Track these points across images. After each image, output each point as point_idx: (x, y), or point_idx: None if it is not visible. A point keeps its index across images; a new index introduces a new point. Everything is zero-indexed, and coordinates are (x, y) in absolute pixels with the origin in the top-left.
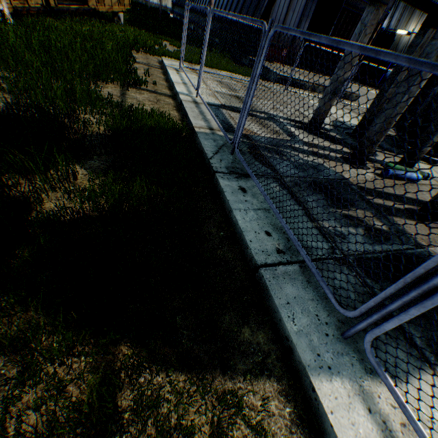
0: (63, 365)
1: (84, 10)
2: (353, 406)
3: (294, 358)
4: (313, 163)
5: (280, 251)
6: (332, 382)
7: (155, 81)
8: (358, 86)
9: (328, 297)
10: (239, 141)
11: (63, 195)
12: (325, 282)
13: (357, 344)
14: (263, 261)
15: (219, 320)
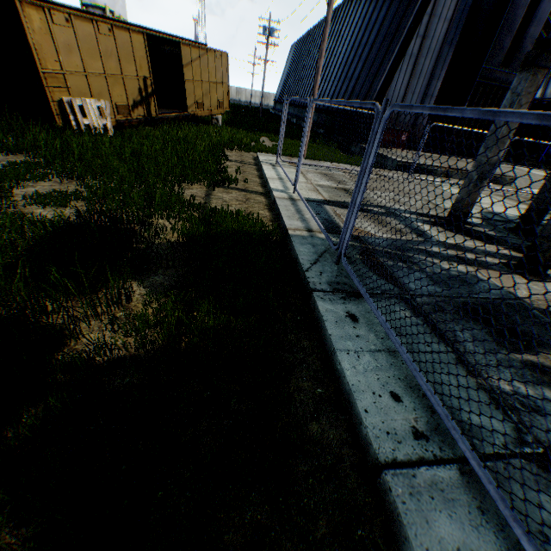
0: None
1: (183, 116)
2: None
3: None
4: (460, 273)
5: (420, 434)
6: None
7: (246, 178)
8: (510, 166)
9: None
10: (346, 247)
11: (108, 324)
12: (520, 522)
13: None
14: (390, 453)
15: None
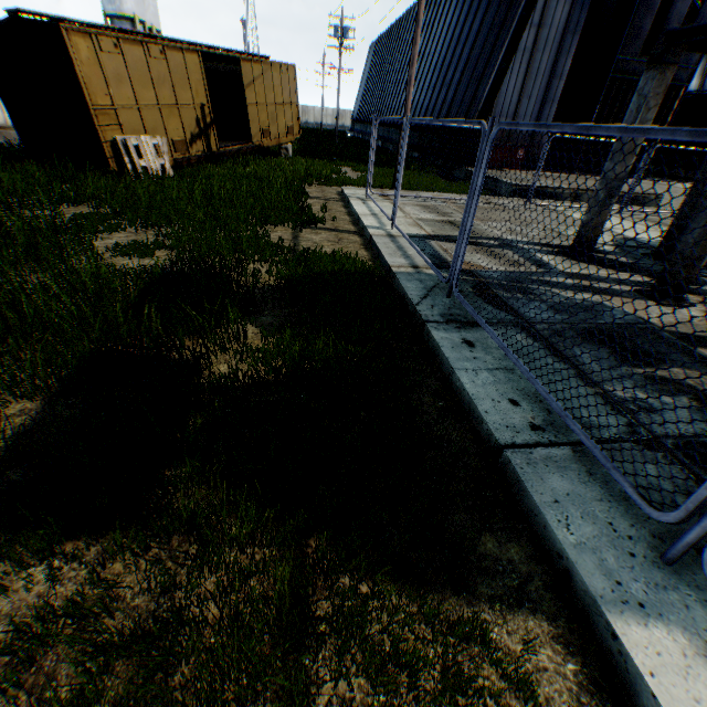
0: (242, 555)
1: (247, 148)
2: (694, 672)
3: (574, 586)
4: (584, 302)
5: (537, 427)
6: (647, 628)
7: (334, 216)
8: (658, 183)
9: (628, 498)
10: (458, 277)
11: (232, 357)
12: (618, 470)
13: (694, 576)
14: (509, 439)
15: (445, 521)
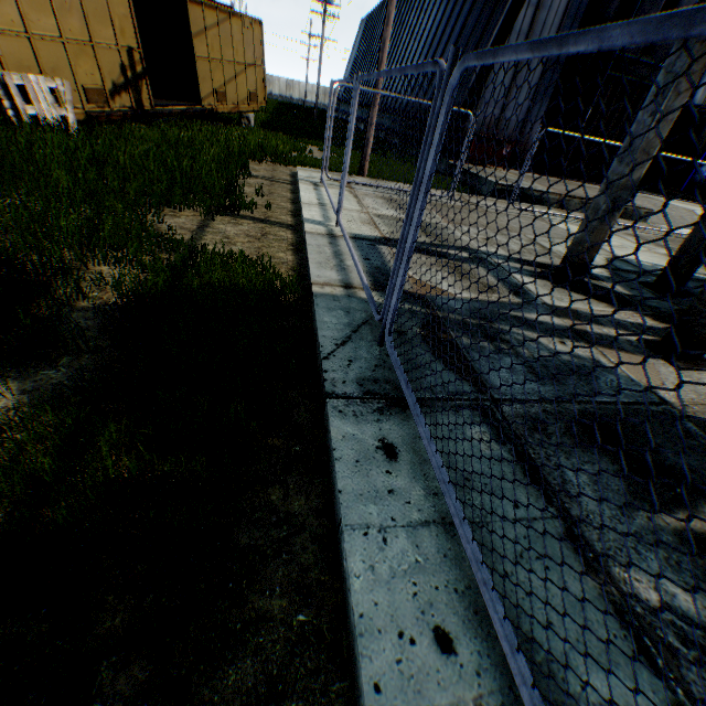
0: None
1: (194, 111)
2: None
3: None
4: (576, 358)
5: None
6: None
7: (268, 203)
8: (645, 196)
9: None
10: (392, 318)
11: None
12: None
13: None
14: None
15: None
